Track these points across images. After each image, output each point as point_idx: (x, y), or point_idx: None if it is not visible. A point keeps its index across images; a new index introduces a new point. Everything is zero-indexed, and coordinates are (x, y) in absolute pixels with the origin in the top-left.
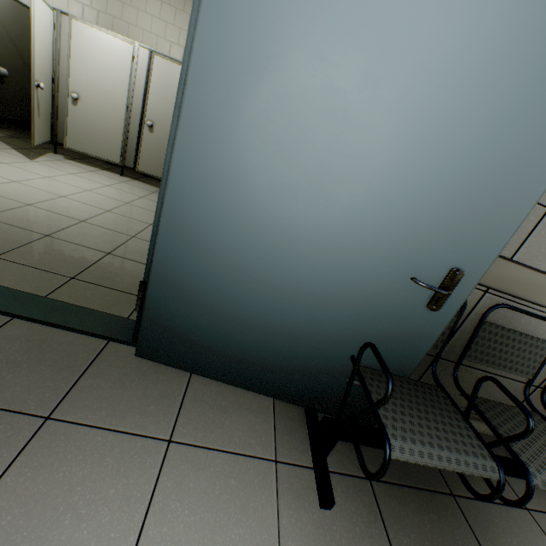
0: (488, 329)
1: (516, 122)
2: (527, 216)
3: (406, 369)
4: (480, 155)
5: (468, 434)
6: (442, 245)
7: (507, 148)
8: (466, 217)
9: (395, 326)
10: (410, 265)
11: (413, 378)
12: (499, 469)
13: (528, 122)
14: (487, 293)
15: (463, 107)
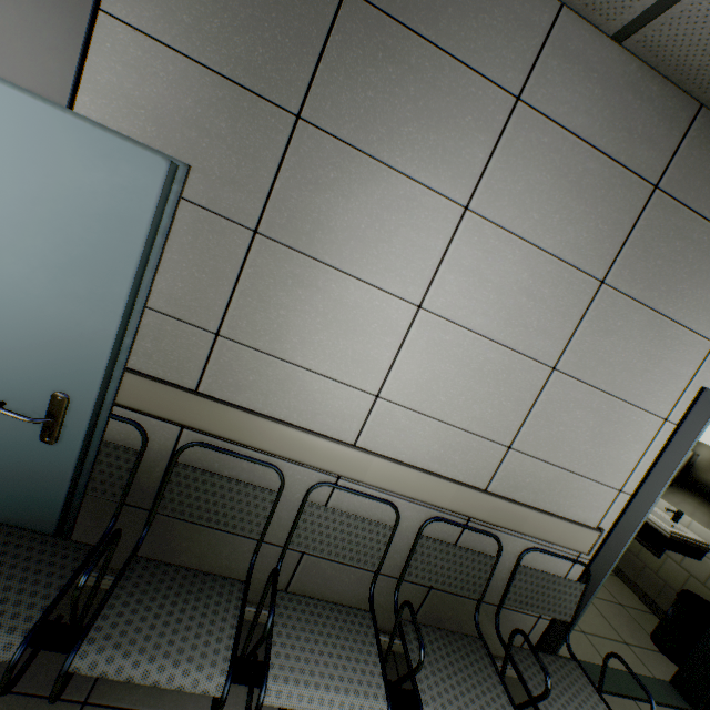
0: (185, 473)
1: (66, 241)
2: (196, 341)
3: (48, 522)
4: (42, 271)
5: (36, 603)
6: (35, 365)
7: (66, 265)
8: (51, 335)
9: (14, 463)
10: (7, 387)
11: (132, 541)
12: (20, 646)
13: (78, 242)
14: (186, 429)
15: (5, 222)
